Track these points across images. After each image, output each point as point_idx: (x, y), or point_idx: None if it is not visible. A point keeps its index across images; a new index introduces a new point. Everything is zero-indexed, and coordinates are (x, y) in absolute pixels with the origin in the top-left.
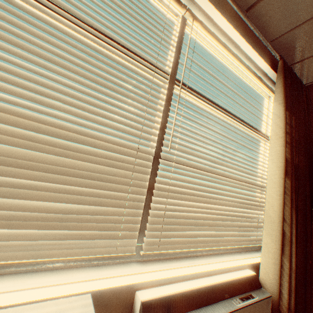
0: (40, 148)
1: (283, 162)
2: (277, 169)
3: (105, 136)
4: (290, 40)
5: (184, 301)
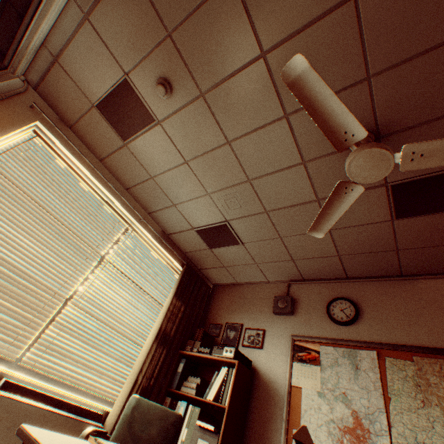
0: (1, 276)
1: (158, 329)
2: (154, 334)
3: (41, 279)
4: (194, 256)
5: (33, 394)
